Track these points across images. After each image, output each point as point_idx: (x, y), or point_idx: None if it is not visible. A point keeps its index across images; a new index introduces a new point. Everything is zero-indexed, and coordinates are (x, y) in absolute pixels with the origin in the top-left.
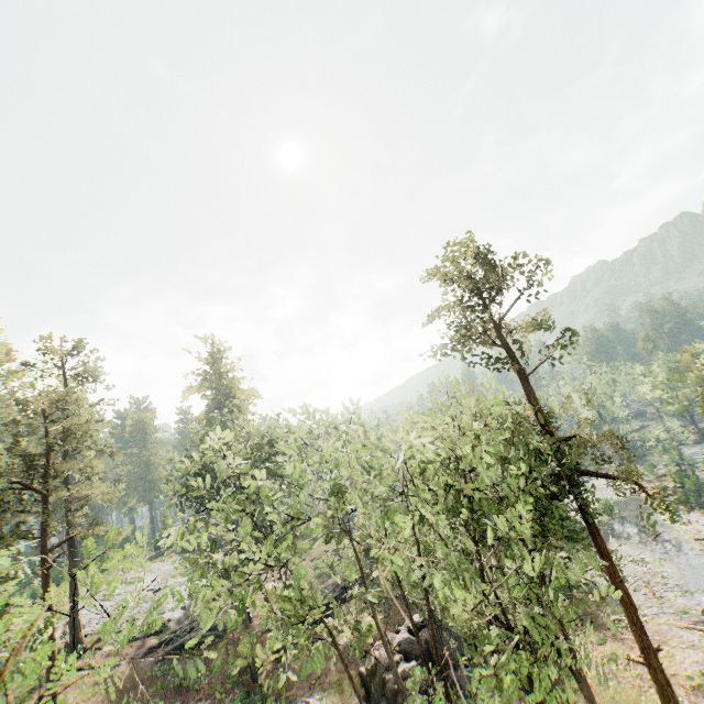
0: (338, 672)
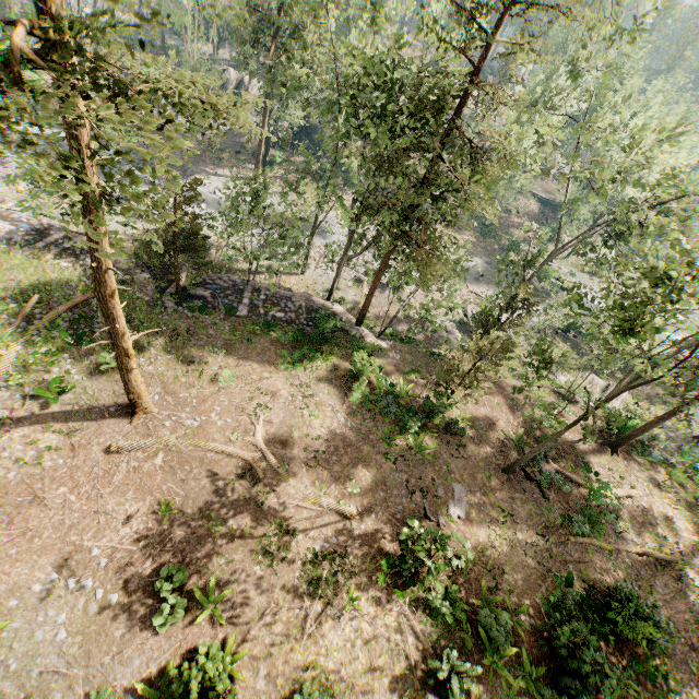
0: None
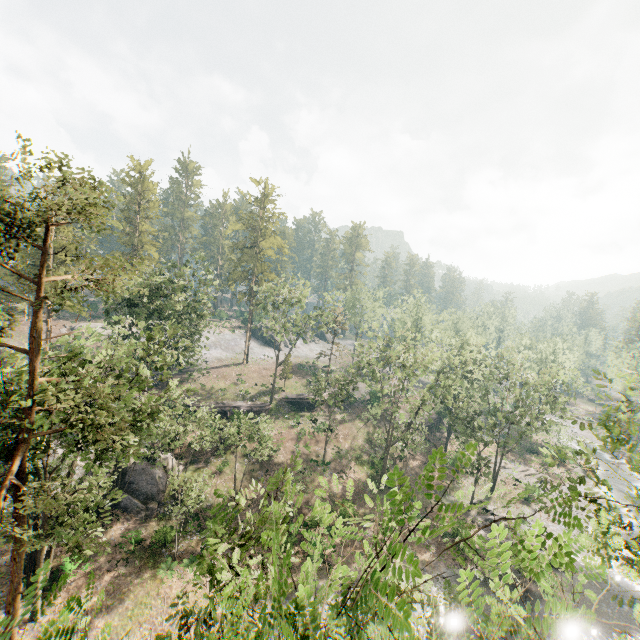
0: None
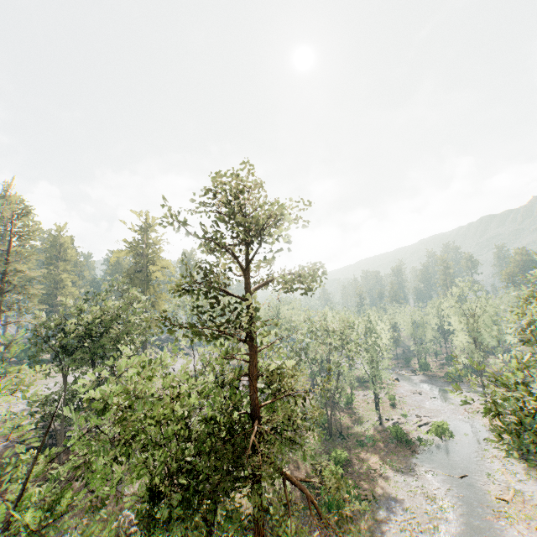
0: (108, 514)
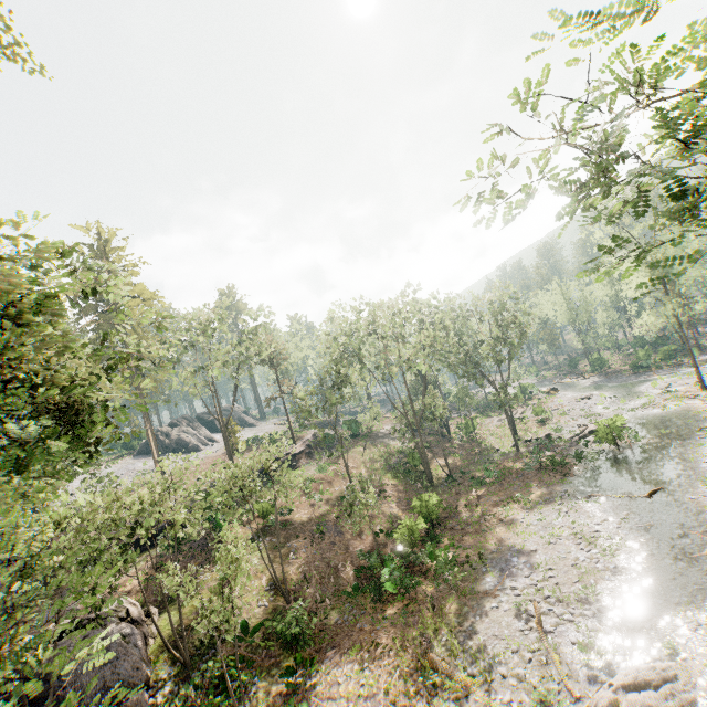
0: None
